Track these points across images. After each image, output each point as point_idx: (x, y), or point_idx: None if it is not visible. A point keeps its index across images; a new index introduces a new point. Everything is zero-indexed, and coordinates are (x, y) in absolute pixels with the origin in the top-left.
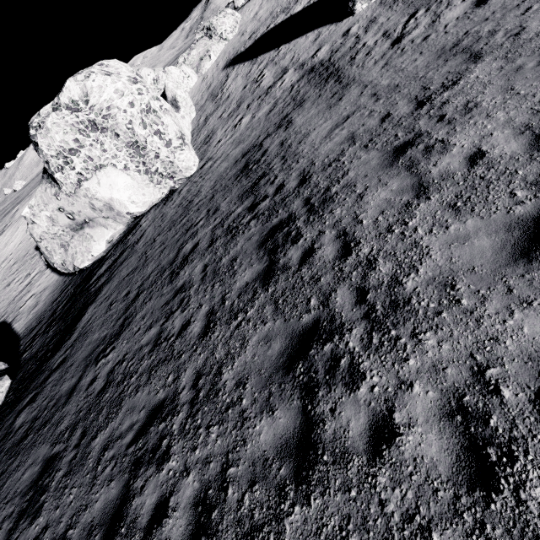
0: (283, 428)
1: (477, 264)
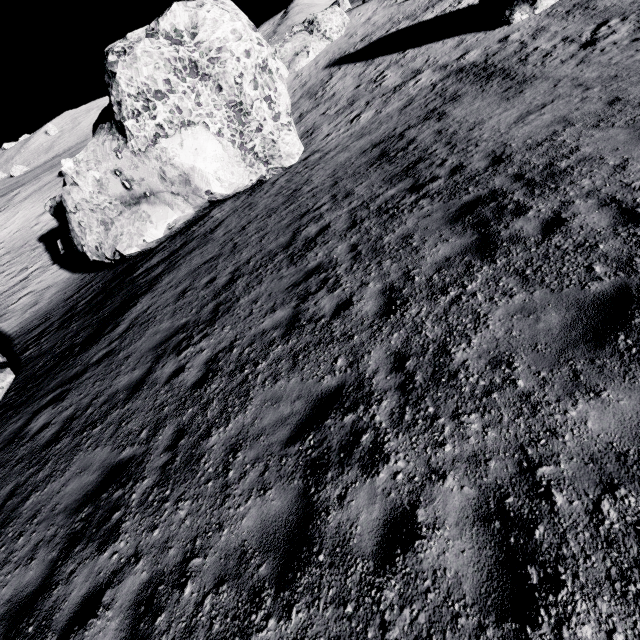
0: (636, 412)
1: None
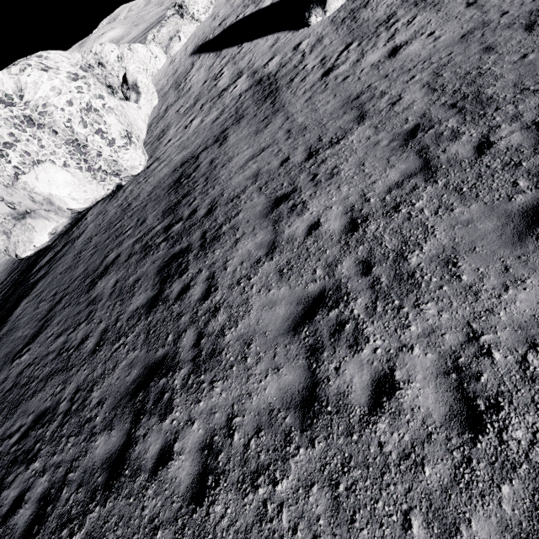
0: (112, 445)
1: (269, 329)
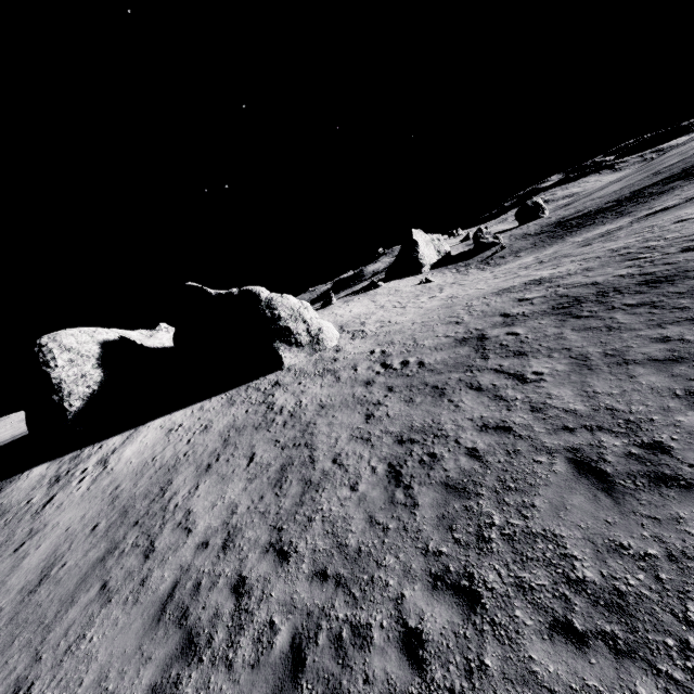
0: None
1: None
